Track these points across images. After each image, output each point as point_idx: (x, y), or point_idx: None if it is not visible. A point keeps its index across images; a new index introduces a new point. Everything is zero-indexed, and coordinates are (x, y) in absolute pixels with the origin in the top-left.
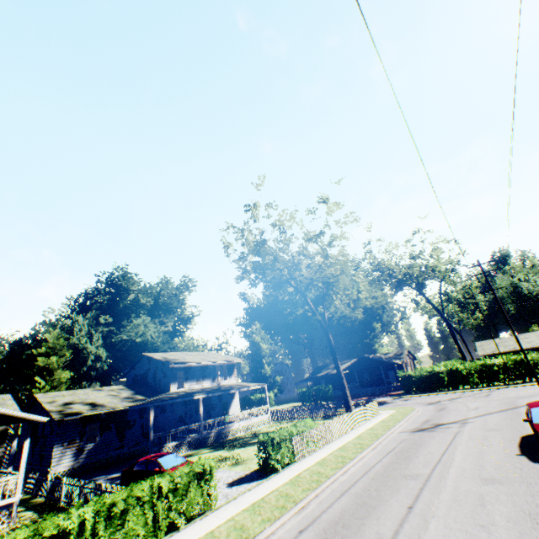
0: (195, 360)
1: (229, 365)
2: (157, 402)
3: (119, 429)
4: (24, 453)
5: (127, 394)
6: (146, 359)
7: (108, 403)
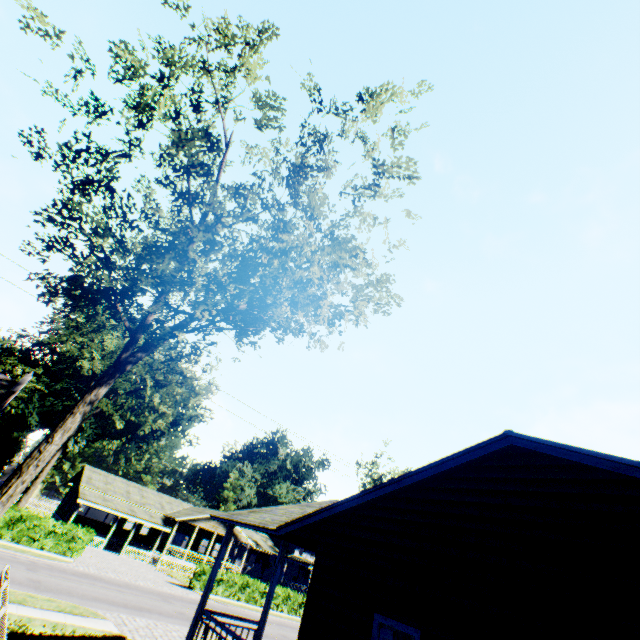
0: None
1: None
2: (289, 559)
3: (263, 565)
4: (244, 557)
5: (271, 543)
6: None
7: (263, 545)
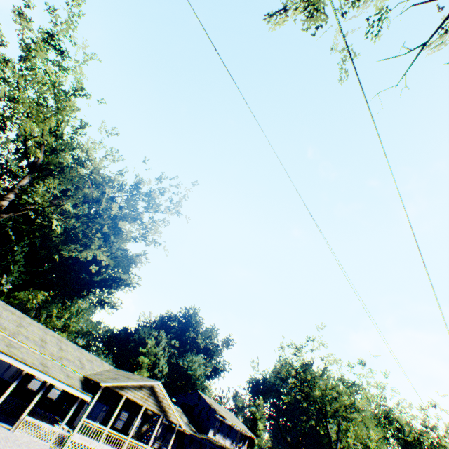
0: (228, 417)
1: (244, 434)
2: (211, 444)
3: (178, 446)
4: (171, 442)
5: (186, 420)
6: (197, 395)
7: None
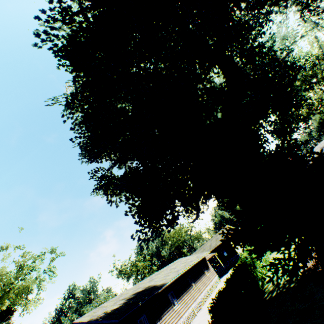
0: None
1: None
2: None
3: None
4: None
5: None
6: None
7: None
